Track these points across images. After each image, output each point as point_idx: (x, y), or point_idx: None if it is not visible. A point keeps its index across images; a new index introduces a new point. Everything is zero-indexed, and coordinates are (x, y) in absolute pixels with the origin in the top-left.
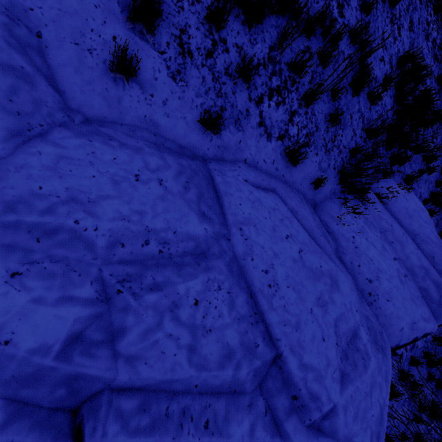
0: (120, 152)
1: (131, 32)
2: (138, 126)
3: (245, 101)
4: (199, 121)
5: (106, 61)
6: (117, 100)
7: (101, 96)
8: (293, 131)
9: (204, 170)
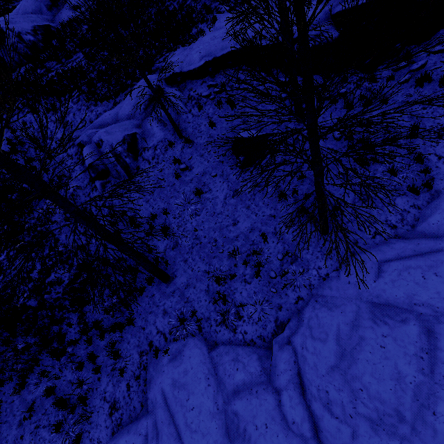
0: None
1: None
2: None
3: None
4: None
5: None
6: None
7: None
8: None
9: None
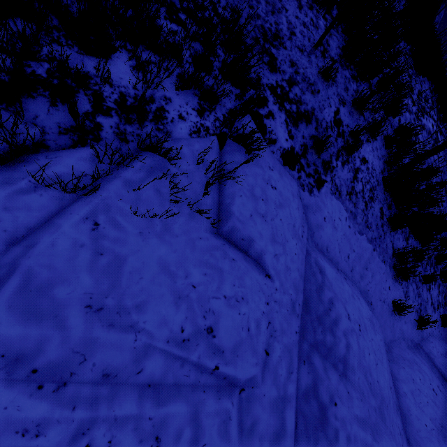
0: (415, 370)
1: (393, 279)
2: (398, 337)
3: (425, 292)
4: (416, 319)
5: (388, 303)
6: (392, 325)
7: (389, 327)
8: (440, 298)
9: (427, 357)
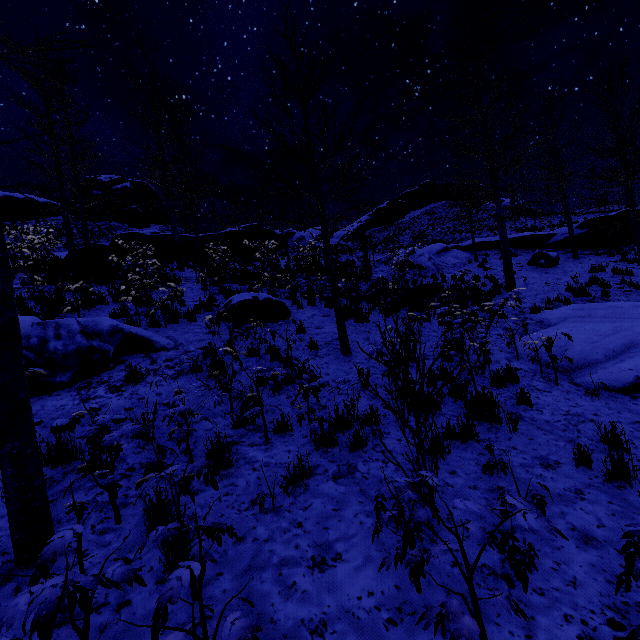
0: None
1: None
2: None
3: None
4: None
5: None
6: None
7: None
8: None
9: None
